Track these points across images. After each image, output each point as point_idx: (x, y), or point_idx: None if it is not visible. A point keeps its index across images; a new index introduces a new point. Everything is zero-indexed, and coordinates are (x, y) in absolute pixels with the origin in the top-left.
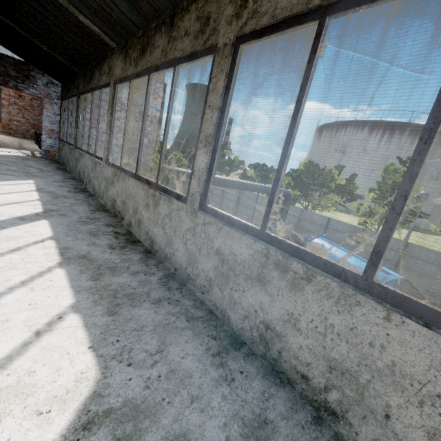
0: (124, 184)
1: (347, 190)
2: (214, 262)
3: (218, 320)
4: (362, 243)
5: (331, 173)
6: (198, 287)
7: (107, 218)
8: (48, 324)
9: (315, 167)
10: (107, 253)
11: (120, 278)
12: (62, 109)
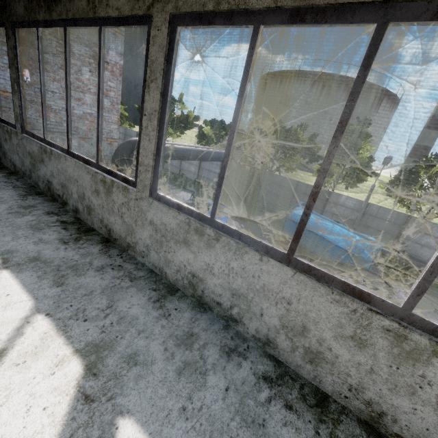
0: (238, 261)
1: (311, 151)
2: None
3: None
4: (328, 205)
5: (297, 134)
6: None
7: (202, 322)
8: None
9: (282, 127)
10: None
11: None
12: None
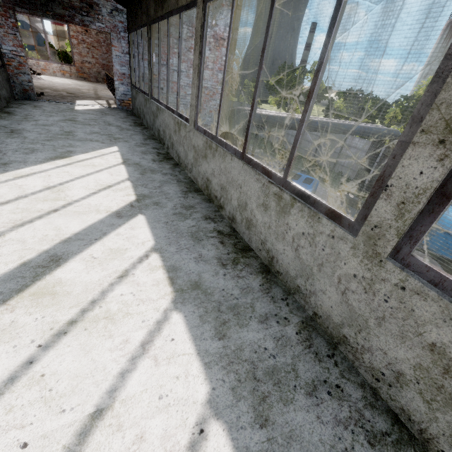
0: (223, 163)
1: None
2: (419, 358)
3: (413, 441)
4: None
5: None
6: (364, 364)
7: (203, 205)
8: (191, 449)
9: None
10: (221, 277)
11: (249, 332)
12: (130, 46)
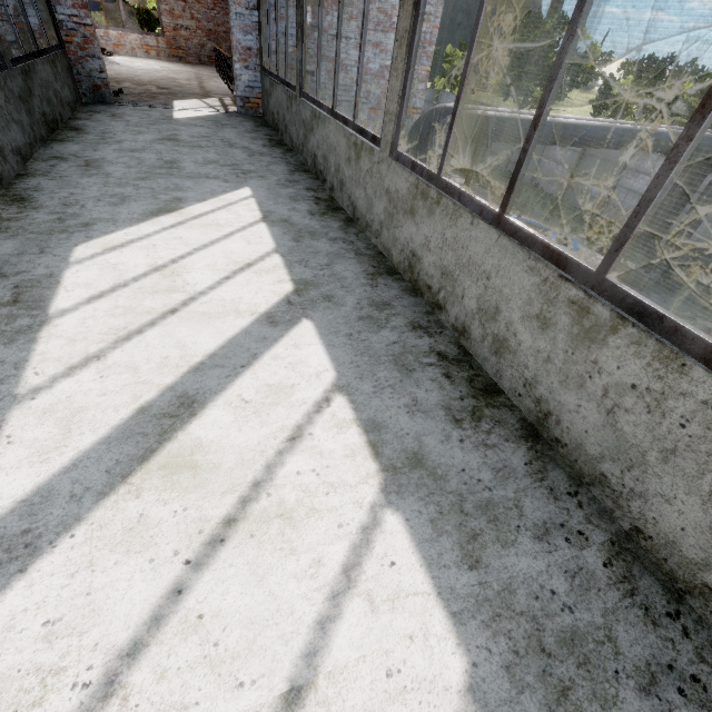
0: (452, 229)
1: None
2: None
3: None
4: None
5: None
6: None
7: (405, 301)
8: None
9: None
10: (455, 445)
11: (520, 558)
12: None
